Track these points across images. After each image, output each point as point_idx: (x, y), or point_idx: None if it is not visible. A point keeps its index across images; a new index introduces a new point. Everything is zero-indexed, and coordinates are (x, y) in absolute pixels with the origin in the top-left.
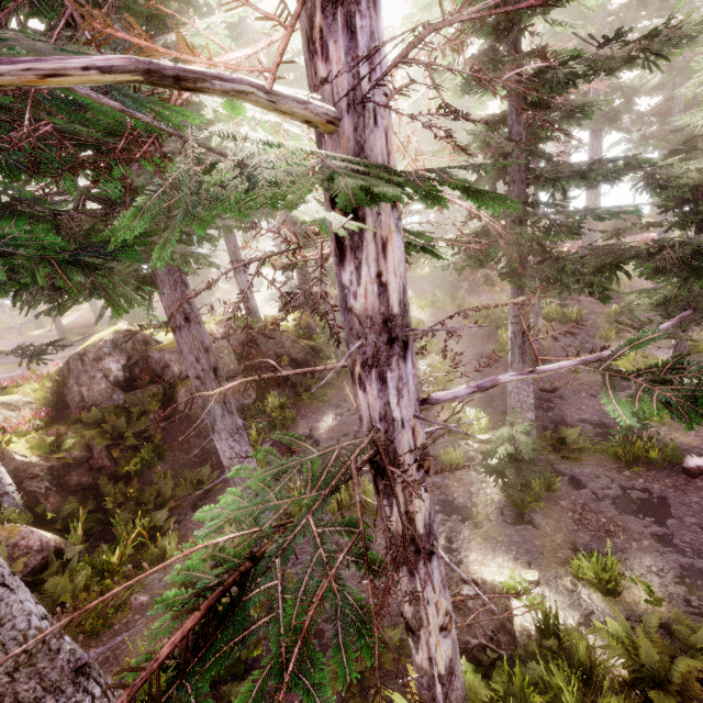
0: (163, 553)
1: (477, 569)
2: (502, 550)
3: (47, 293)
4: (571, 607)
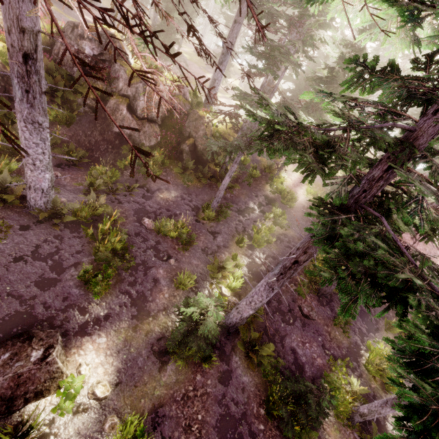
0: None
1: (89, 348)
2: (121, 357)
3: None
4: (82, 438)
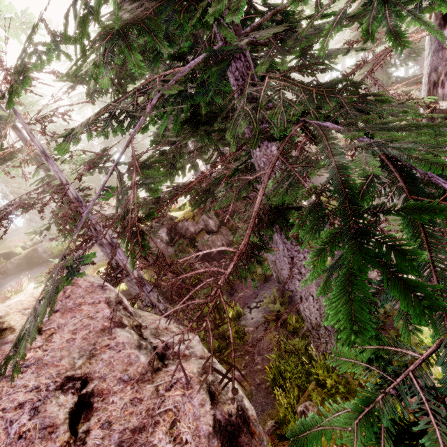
0: (238, 313)
1: None
2: None
3: (206, 193)
4: None
